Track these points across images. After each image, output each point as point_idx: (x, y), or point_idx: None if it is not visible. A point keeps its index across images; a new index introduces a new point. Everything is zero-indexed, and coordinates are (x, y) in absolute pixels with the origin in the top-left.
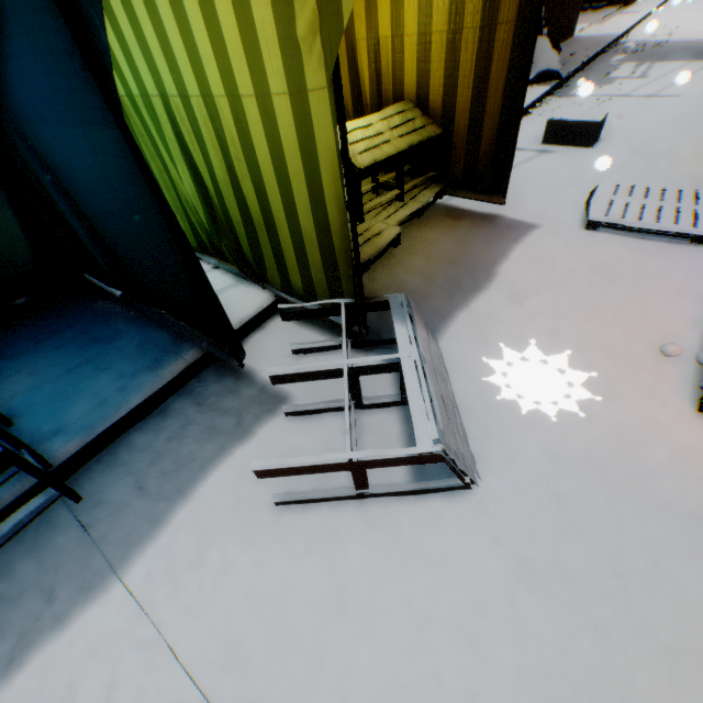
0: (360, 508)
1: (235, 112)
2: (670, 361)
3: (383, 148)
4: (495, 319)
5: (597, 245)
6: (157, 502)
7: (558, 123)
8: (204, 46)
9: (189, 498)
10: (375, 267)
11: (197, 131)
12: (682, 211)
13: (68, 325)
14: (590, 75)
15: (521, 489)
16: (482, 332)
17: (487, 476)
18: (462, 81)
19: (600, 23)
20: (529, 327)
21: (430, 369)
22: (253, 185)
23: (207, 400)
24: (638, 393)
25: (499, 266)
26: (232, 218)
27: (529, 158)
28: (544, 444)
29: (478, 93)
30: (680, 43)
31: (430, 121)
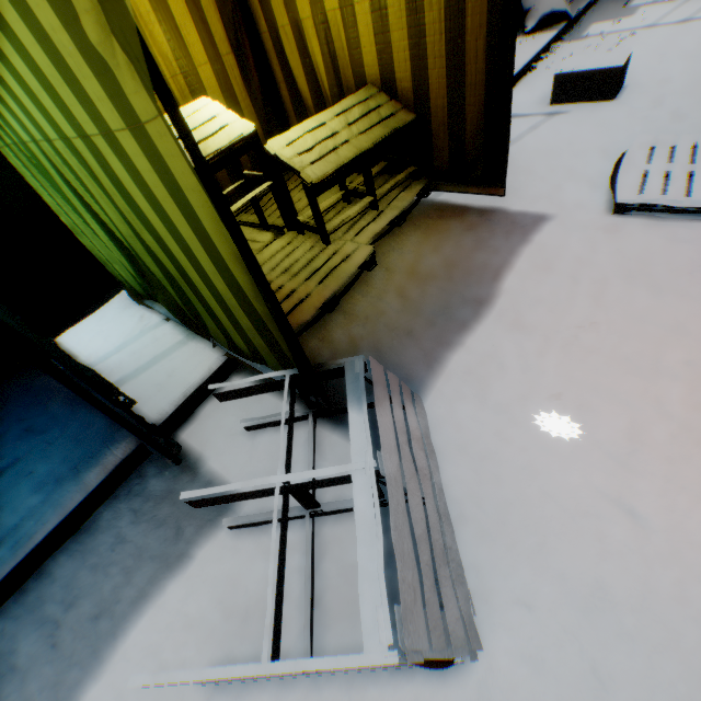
0: (313, 689)
1: (97, 155)
2: None
3: (340, 152)
4: (498, 361)
5: (630, 237)
6: (69, 669)
7: (568, 77)
8: (28, 74)
9: (105, 664)
10: (349, 296)
11: (79, 179)
12: None
13: (6, 411)
14: (605, 8)
15: (541, 660)
16: (481, 383)
17: (490, 635)
18: (432, 49)
19: None
20: (544, 372)
21: (391, 490)
22: (154, 239)
23: (144, 505)
24: None
25: (501, 281)
26: (154, 273)
27: (536, 126)
28: (573, 574)
29: (453, 62)
30: None
31: (398, 106)
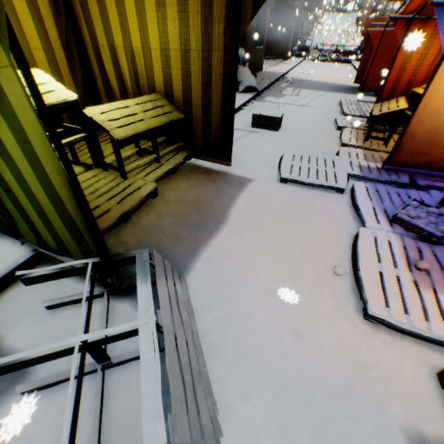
0: None
1: None
2: (341, 279)
3: (138, 125)
4: (229, 254)
5: (288, 193)
6: None
7: (259, 116)
8: None
9: None
10: (138, 213)
11: None
12: (329, 172)
13: None
14: (273, 91)
15: (256, 432)
16: (220, 267)
17: (227, 425)
18: (194, 84)
19: (274, 66)
20: (253, 260)
21: (166, 334)
22: None
23: None
24: (327, 309)
25: (230, 210)
26: None
27: (245, 135)
28: (271, 373)
29: (205, 93)
30: (311, 81)
31: (175, 108)
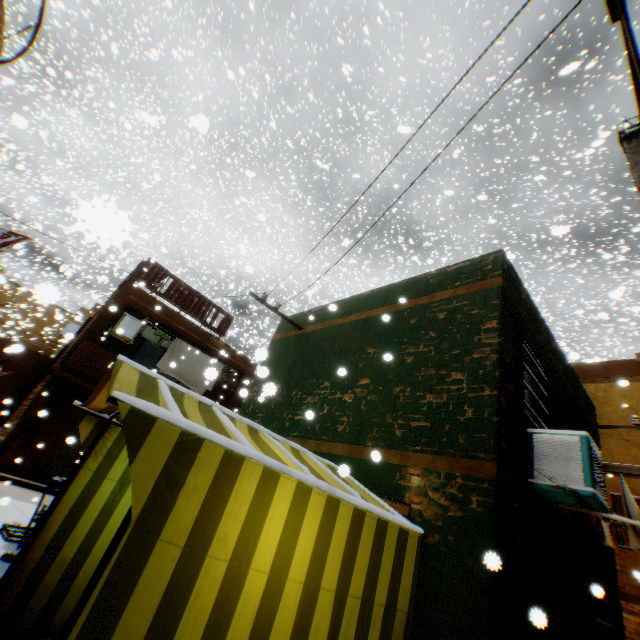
0: None
1: None
2: None
3: None
4: None
5: None
6: None
7: None
8: None
9: None
10: None
11: None
12: None
13: None
14: None
15: None
16: None
17: None
18: None
19: None
20: None
21: None
22: None
23: None
24: None
25: None
26: None
27: None
28: None
29: None
30: None
31: None
